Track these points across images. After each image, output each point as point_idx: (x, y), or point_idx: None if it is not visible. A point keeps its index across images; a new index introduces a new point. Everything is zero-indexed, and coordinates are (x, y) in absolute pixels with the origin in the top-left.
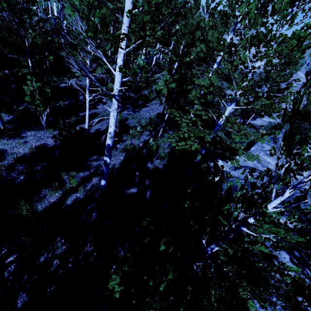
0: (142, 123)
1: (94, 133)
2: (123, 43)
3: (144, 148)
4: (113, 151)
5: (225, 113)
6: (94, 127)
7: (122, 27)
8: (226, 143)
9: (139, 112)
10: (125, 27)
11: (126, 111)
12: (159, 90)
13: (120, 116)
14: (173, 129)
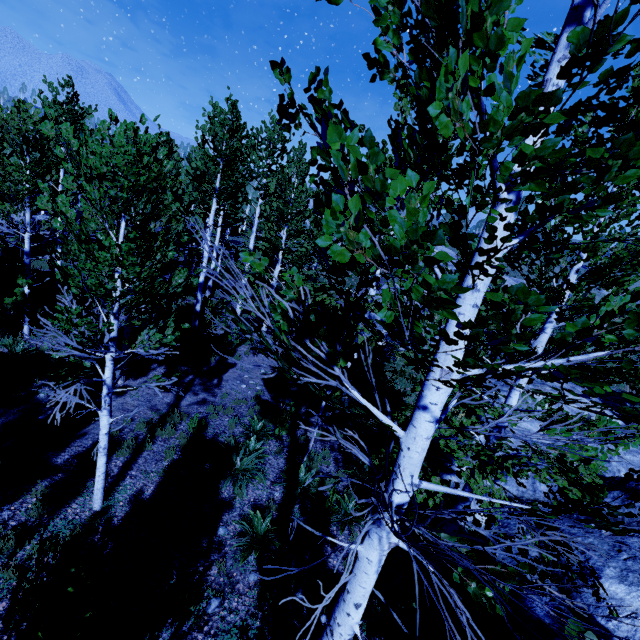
0: (253, 423)
1: (129, 517)
2: (462, 343)
3: (294, 506)
4: (217, 564)
5: (517, 389)
6: (122, 492)
7: (463, 300)
8: (578, 472)
9: (222, 386)
10: (478, 299)
11: (189, 396)
12: (577, 459)
13: (193, 423)
14: (325, 412)
